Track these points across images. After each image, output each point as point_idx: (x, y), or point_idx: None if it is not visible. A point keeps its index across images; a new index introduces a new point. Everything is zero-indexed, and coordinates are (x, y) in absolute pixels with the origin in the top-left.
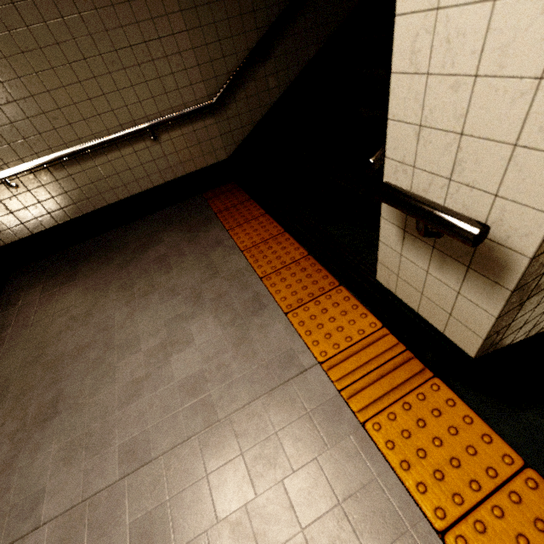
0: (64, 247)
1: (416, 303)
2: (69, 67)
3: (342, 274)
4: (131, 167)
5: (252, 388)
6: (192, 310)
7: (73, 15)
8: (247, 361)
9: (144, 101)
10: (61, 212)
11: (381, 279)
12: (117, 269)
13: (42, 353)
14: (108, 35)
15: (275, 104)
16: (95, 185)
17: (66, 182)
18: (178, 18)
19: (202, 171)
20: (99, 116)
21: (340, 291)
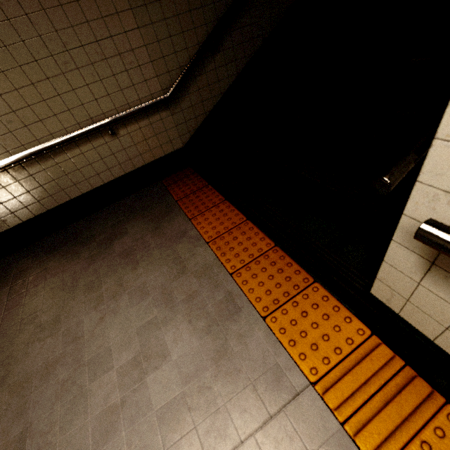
0: (31, 242)
1: (433, 332)
2: (20, 70)
3: (318, 272)
4: (91, 162)
5: (241, 419)
6: (164, 315)
7: (19, 17)
8: (231, 382)
9: (100, 99)
10: (25, 210)
11: (378, 294)
12: (84, 265)
13: (8, 371)
14: (58, 35)
15: (225, 93)
16: (57, 182)
17: (27, 182)
18: (128, 16)
19: (160, 160)
20: (56, 116)
21: (316, 288)
